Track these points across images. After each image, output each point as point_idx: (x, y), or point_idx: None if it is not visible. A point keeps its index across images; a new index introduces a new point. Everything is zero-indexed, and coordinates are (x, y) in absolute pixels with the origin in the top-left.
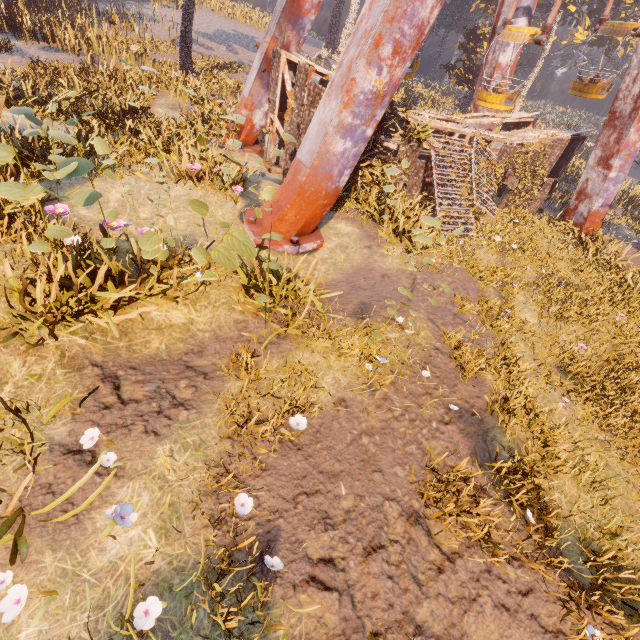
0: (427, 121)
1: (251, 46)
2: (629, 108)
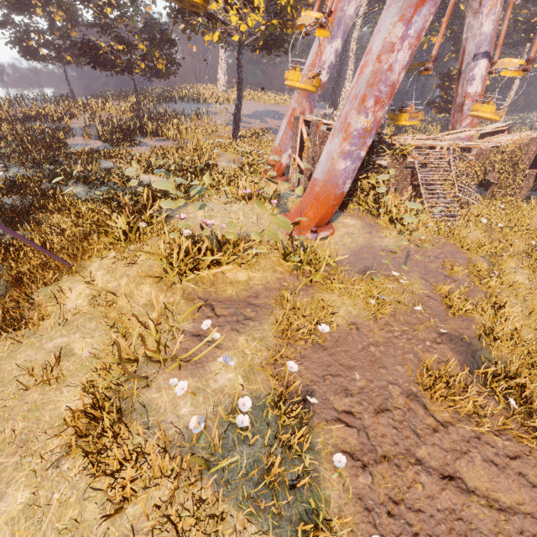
0: (408, 142)
1: (276, 117)
2: None
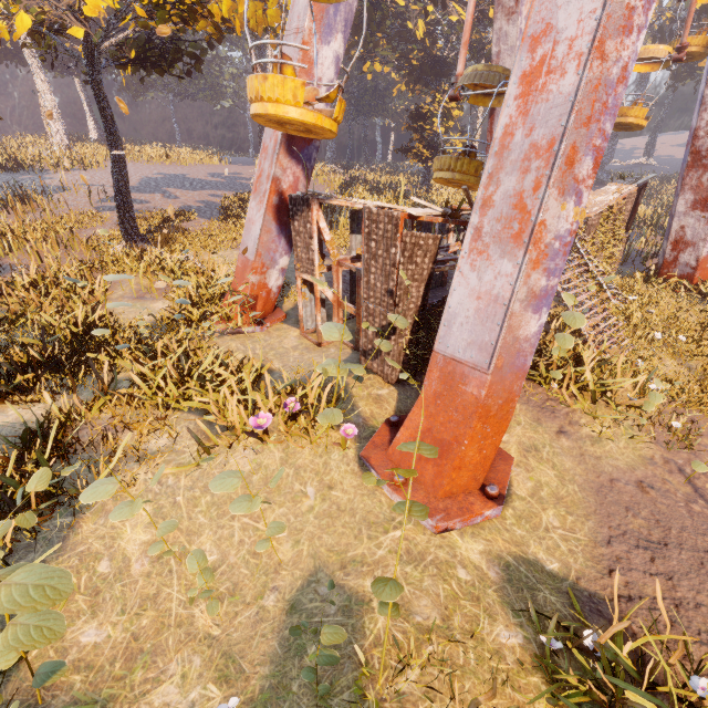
0: None
1: (187, 185)
2: None
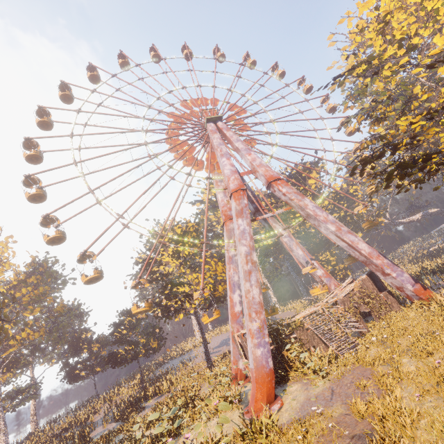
0: (297, 317)
1: None
2: (363, 258)
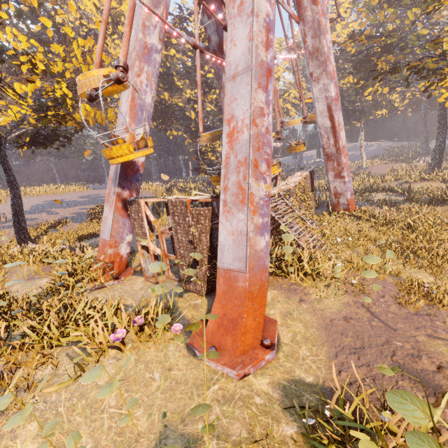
0: None
1: (64, 205)
2: (334, 150)
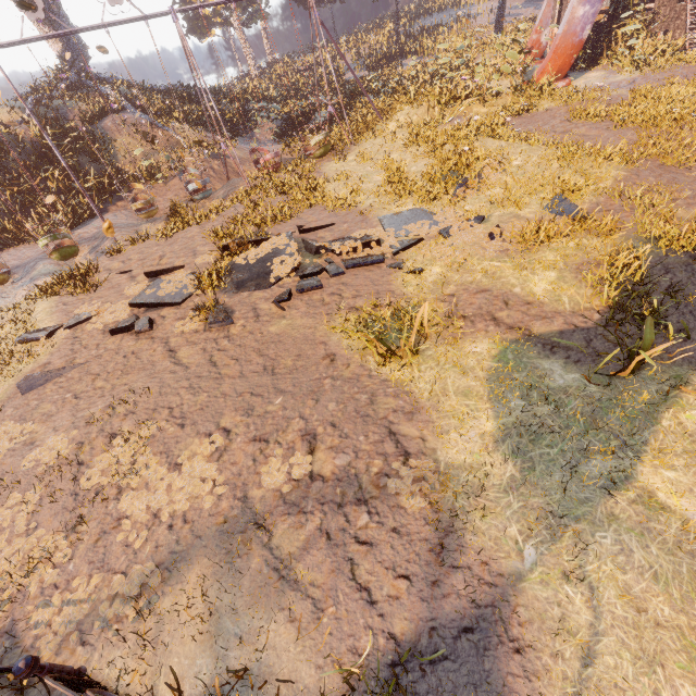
0: None
1: None
2: None
